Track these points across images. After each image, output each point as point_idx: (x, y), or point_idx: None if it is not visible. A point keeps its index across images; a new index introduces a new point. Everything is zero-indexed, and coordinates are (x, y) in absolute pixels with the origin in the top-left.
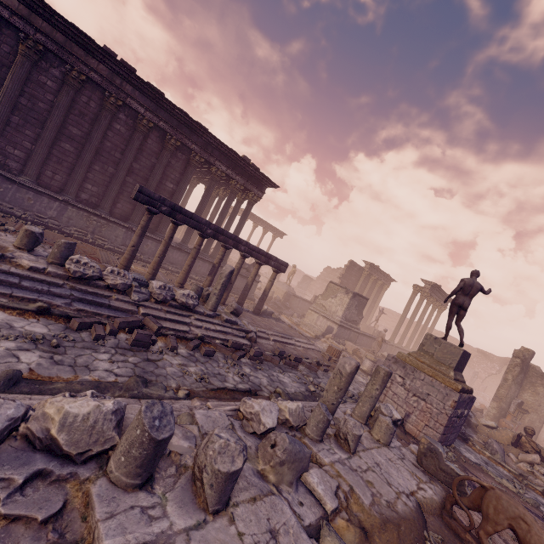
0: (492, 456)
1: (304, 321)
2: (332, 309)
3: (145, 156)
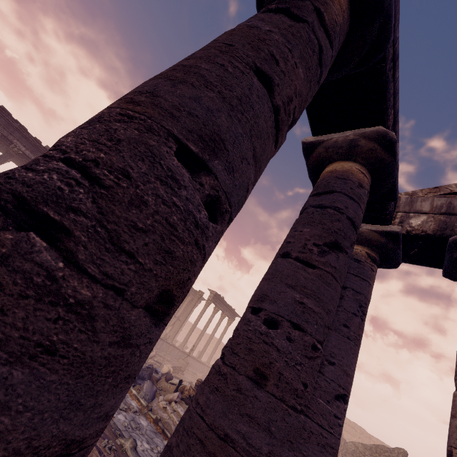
0: (138, 394)
1: None
2: None
3: None
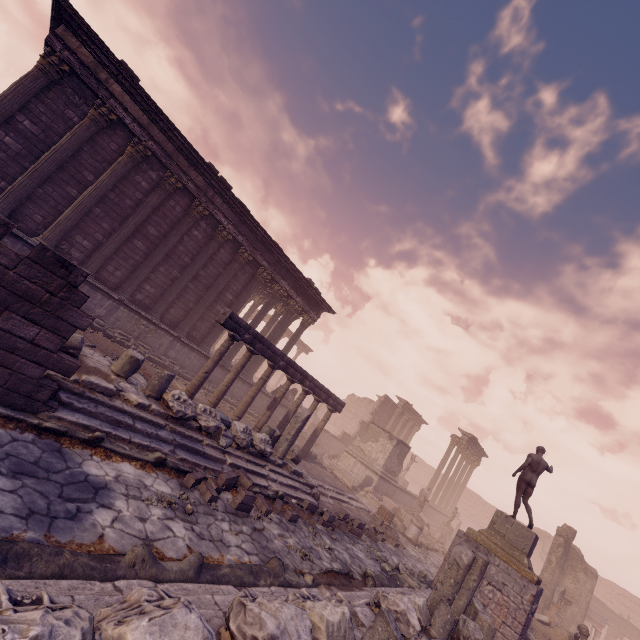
0: None
1: (338, 465)
2: (372, 455)
3: (214, 265)
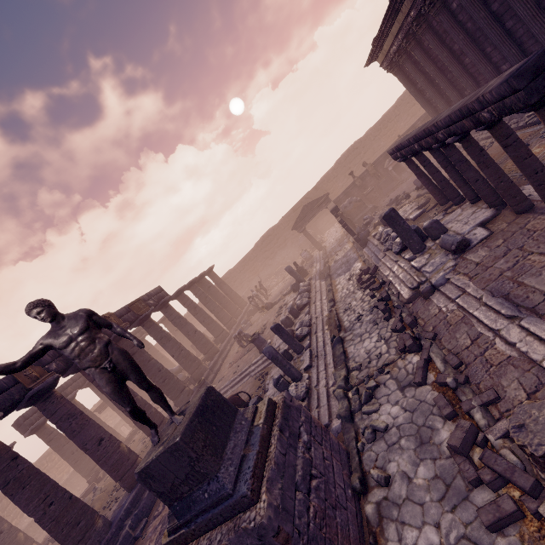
0: None
1: None
2: None
3: None
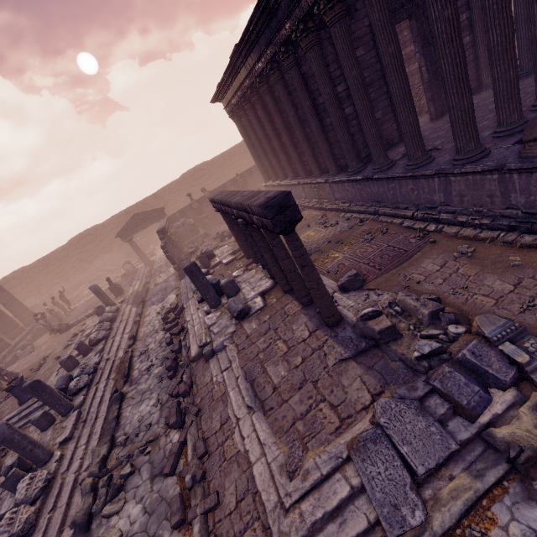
0: None
1: None
2: None
3: (296, 95)
